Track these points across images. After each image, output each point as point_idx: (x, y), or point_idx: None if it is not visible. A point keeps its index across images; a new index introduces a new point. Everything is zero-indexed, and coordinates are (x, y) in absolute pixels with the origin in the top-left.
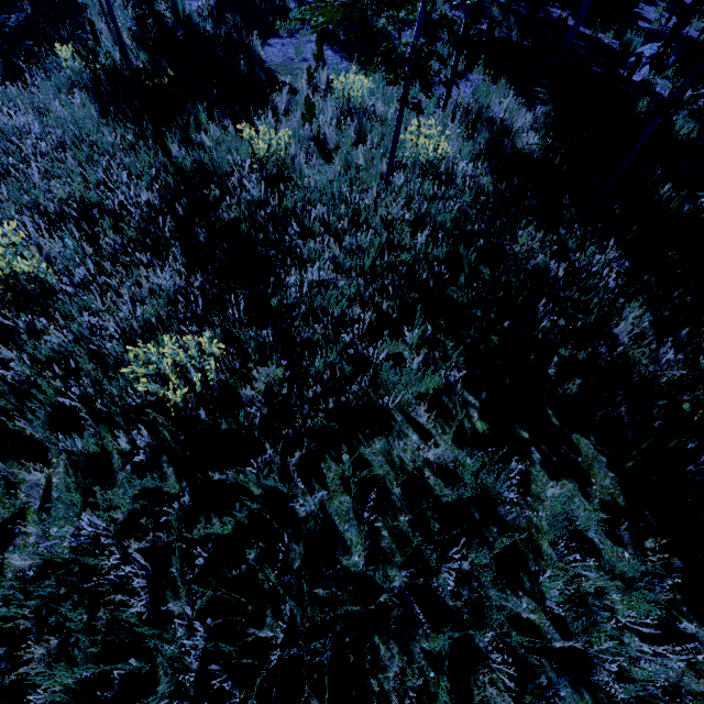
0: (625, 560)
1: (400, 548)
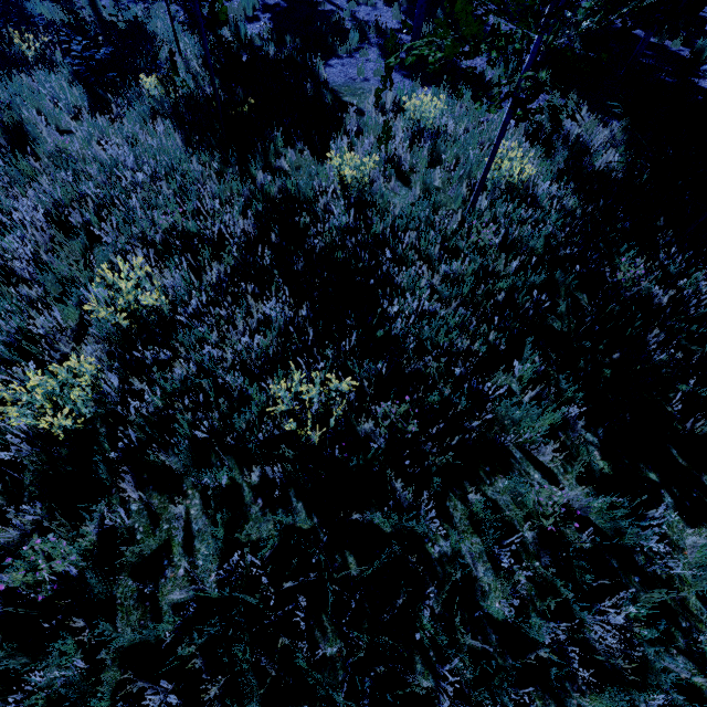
0: None
1: (541, 595)
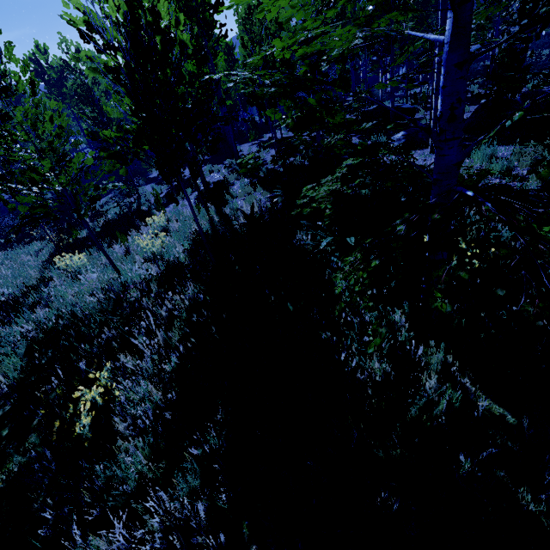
0: None
1: None
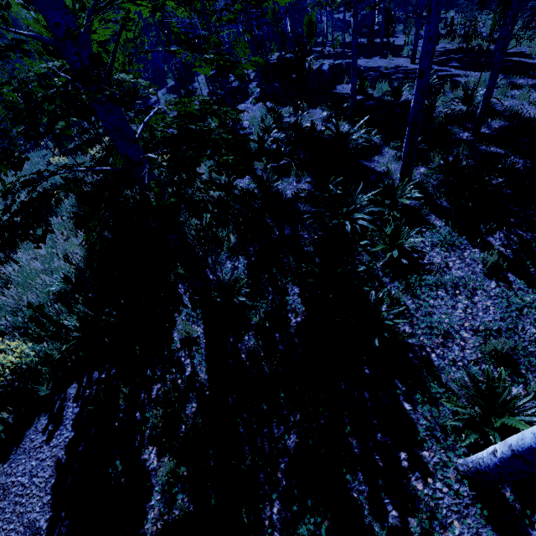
0: None
1: None
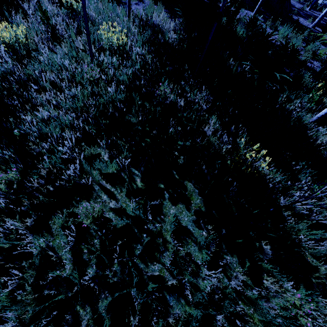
0: (203, 235)
1: (94, 256)
